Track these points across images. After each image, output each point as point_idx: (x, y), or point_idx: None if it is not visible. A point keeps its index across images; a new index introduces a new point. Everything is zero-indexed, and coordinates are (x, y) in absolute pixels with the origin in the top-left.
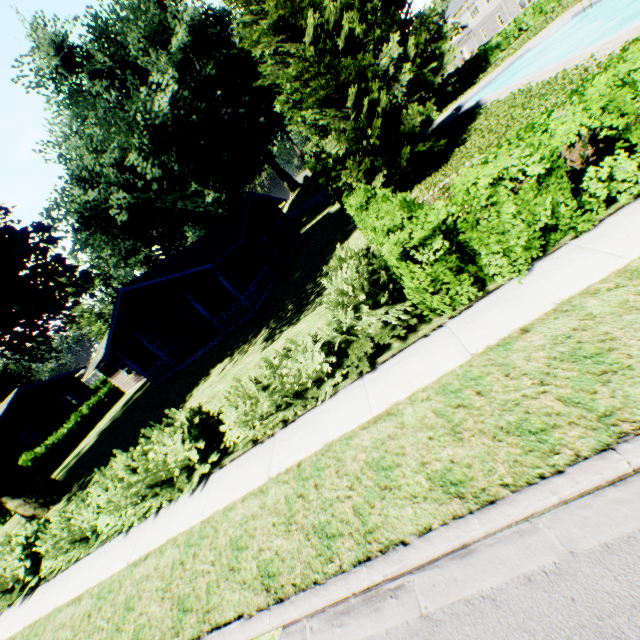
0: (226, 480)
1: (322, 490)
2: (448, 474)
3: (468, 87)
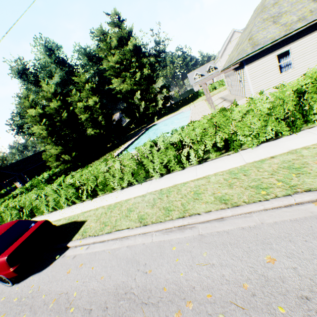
0: None
1: None
2: None
3: (176, 110)
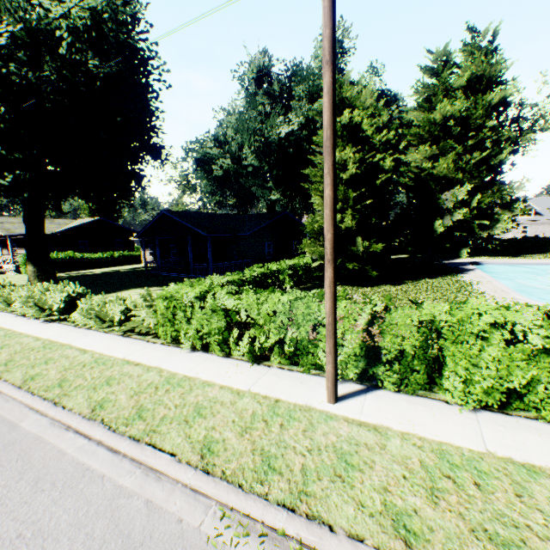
0: (49, 328)
1: (36, 353)
2: (39, 375)
3: (512, 255)
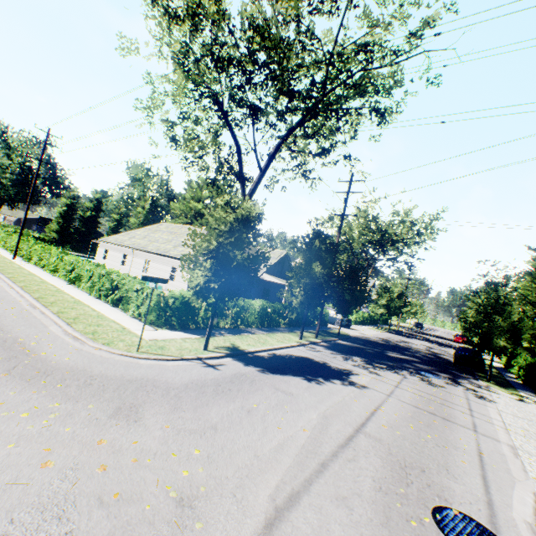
0: None
1: None
2: None
3: None
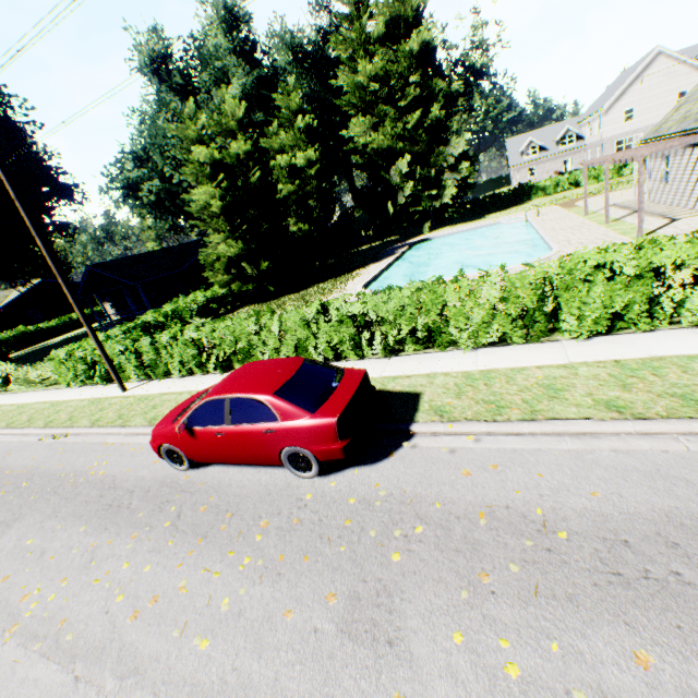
0: None
1: None
2: None
3: (477, 218)
